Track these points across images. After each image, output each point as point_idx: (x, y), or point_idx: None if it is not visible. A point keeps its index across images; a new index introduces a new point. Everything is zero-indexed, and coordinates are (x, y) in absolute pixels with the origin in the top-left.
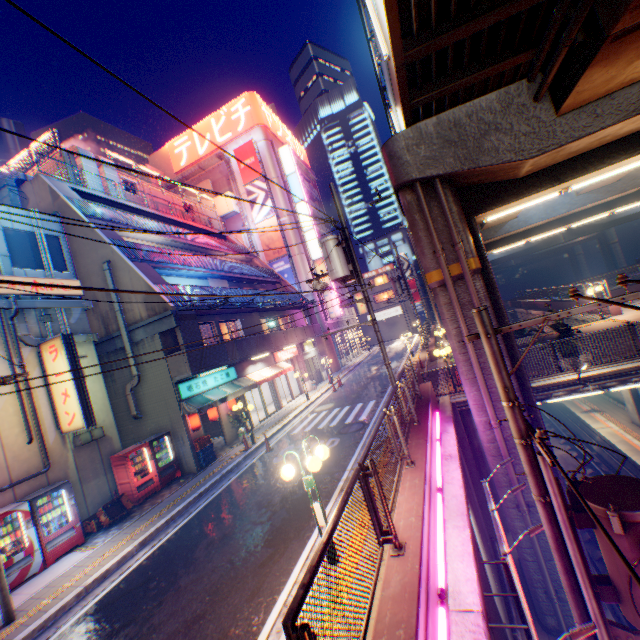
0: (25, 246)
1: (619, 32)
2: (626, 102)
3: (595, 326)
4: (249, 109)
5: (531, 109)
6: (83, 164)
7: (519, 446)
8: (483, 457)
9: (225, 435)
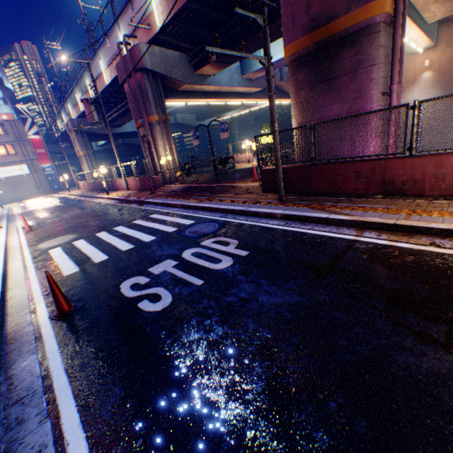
0: None
1: None
2: None
3: (255, 164)
4: None
5: None
6: None
7: None
8: None
9: None
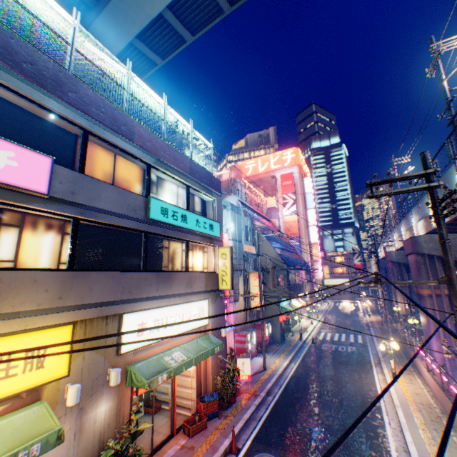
0: (245, 231)
1: None
2: None
3: None
4: (293, 156)
5: None
6: (237, 186)
7: None
8: None
9: None
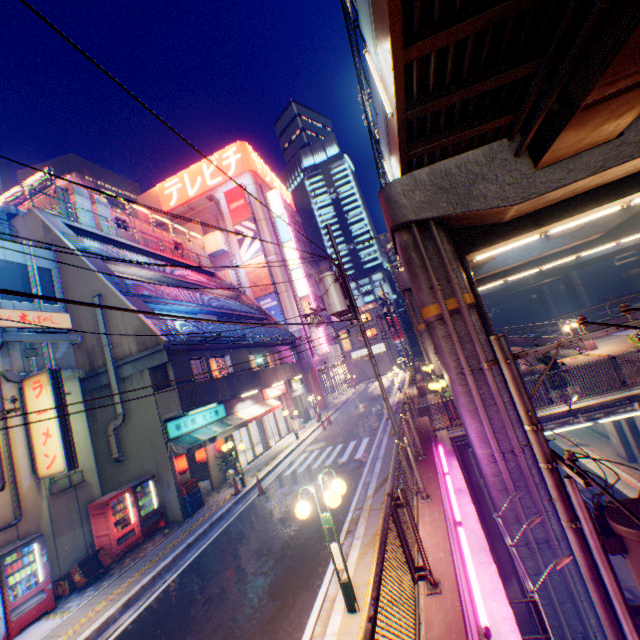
0: (16, 278)
1: (588, 103)
2: (593, 160)
3: (575, 360)
4: (240, 156)
5: (513, 163)
6: (77, 201)
7: (545, 470)
8: (482, 494)
9: (212, 478)
